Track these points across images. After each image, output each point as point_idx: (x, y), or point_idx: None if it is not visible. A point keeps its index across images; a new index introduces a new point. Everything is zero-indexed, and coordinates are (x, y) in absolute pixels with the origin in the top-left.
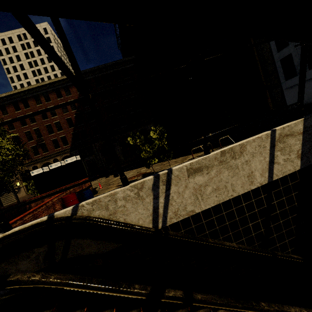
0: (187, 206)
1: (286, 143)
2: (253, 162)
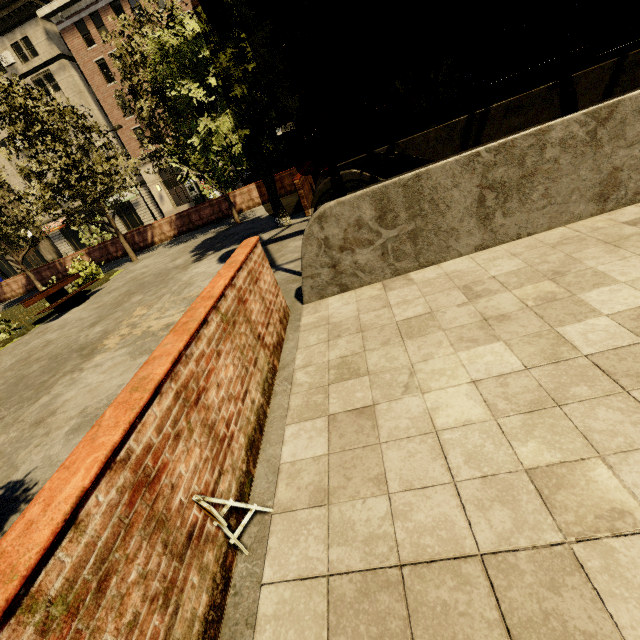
0: None
1: (633, 76)
2: (582, 101)
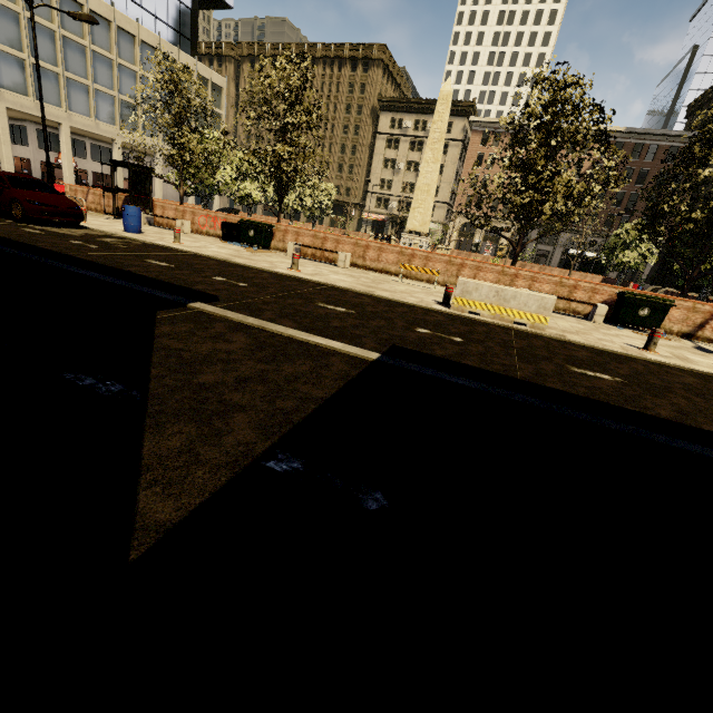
0: None
1: None
2: None
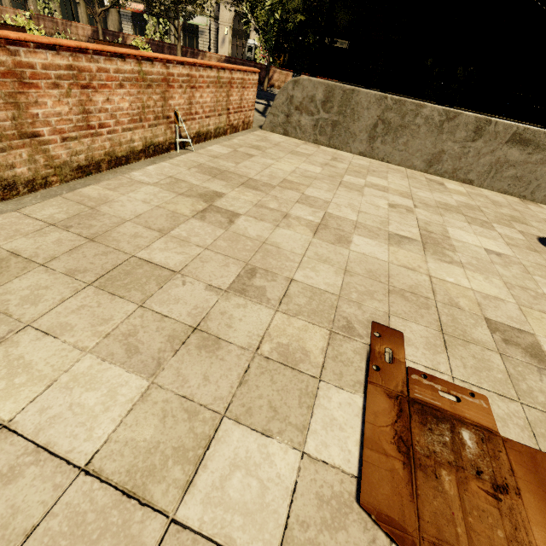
0: None
1: None
2: None
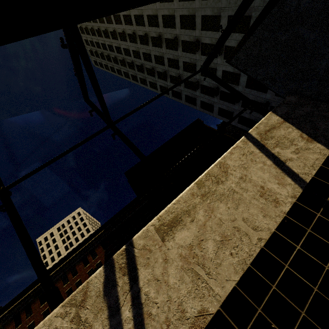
0: (184, 305)
1: (276, 137)
2: (252, 174)
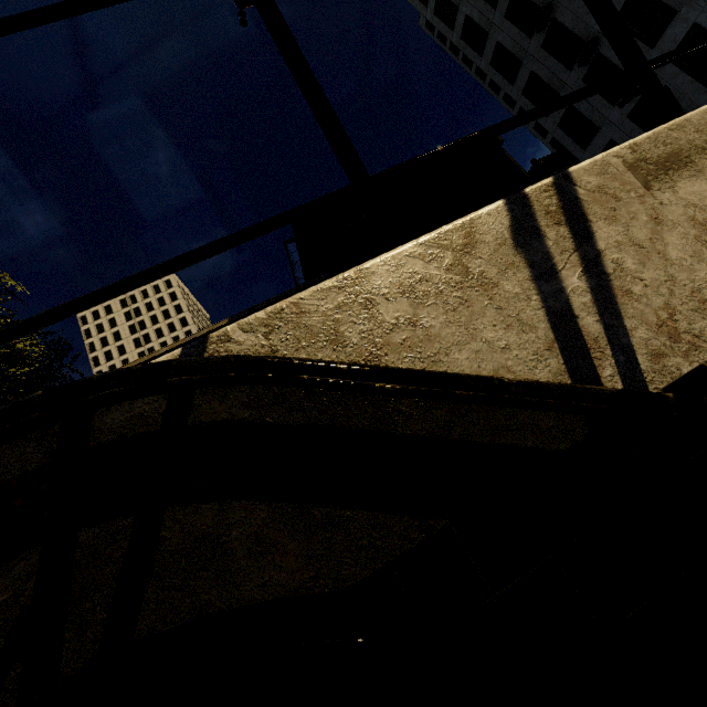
0: (706, 293)
1: None
2: None
